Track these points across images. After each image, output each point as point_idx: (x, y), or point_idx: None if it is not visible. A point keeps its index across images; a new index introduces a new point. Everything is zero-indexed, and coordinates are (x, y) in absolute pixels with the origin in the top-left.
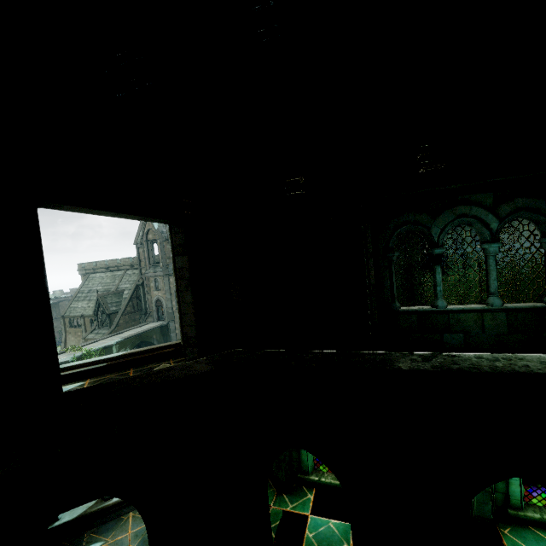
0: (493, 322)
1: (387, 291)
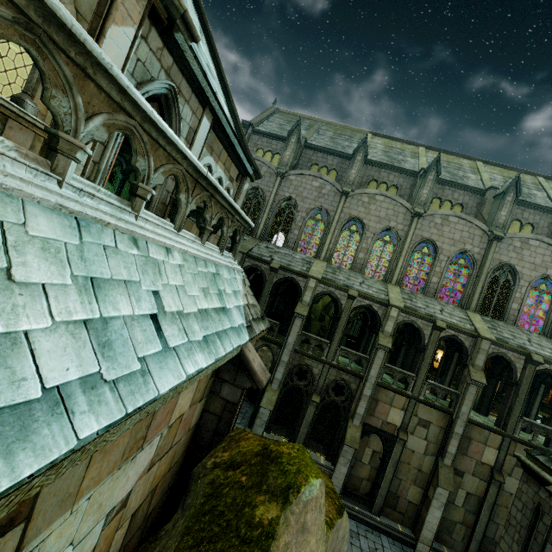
0: None
1: None
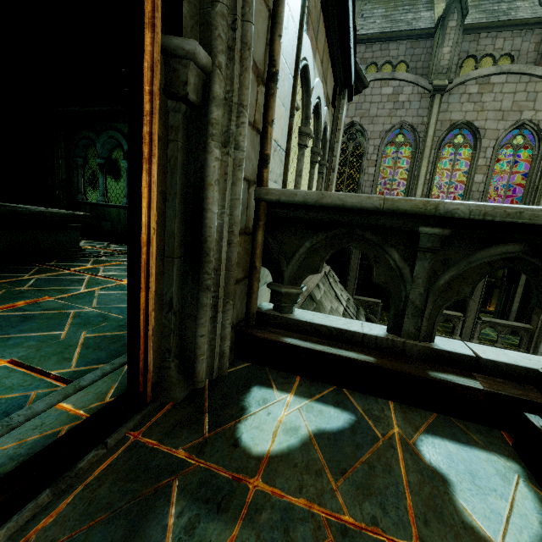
0: (125, 216)
1: (75, 186)
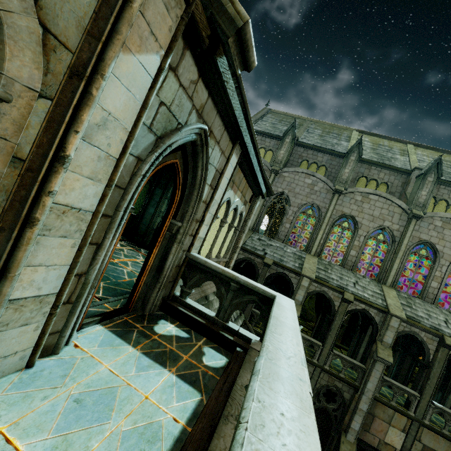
0: None
1: None
